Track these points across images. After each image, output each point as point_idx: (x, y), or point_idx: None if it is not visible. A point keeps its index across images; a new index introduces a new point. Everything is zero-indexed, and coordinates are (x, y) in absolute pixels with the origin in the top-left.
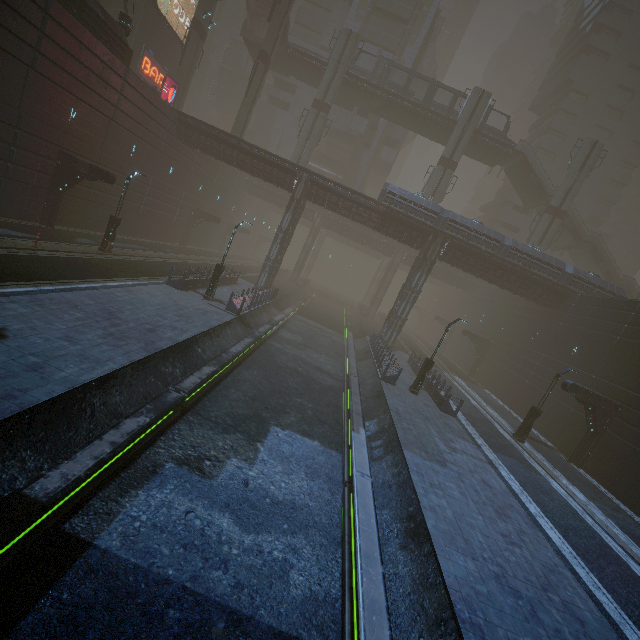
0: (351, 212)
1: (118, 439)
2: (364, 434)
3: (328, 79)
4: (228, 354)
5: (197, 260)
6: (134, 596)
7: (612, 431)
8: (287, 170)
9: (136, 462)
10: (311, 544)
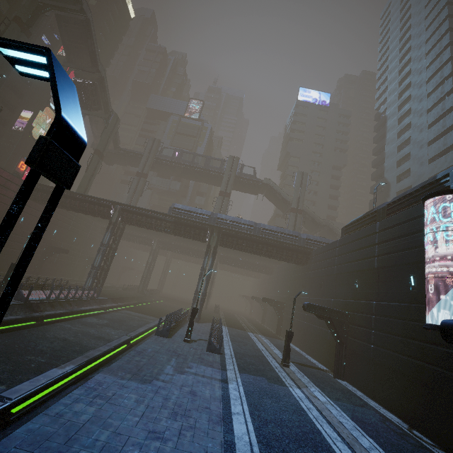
0: (152, 224)
1: None
2: (69, 369)
3: (144, 161)
4: None
5: (39, 281)
6: None
7: (352, 337)
8: (105, 205)
9: None
10: None
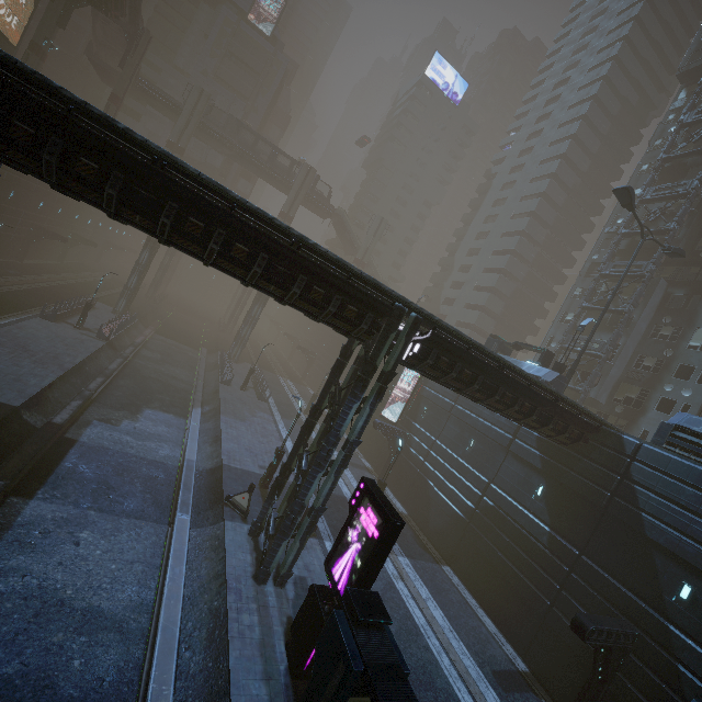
0: None
1: (73, 409)
2: (200, 410)
3: (182, 126)
4: (109, 370)
5: (45, 282)
6: (101, 451)
7: None
8: None
9: (79, 420)
10: (168, 445)
